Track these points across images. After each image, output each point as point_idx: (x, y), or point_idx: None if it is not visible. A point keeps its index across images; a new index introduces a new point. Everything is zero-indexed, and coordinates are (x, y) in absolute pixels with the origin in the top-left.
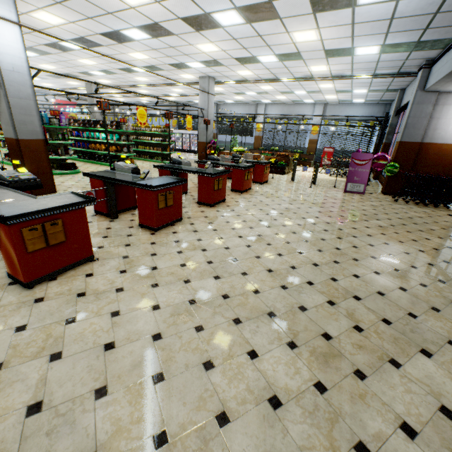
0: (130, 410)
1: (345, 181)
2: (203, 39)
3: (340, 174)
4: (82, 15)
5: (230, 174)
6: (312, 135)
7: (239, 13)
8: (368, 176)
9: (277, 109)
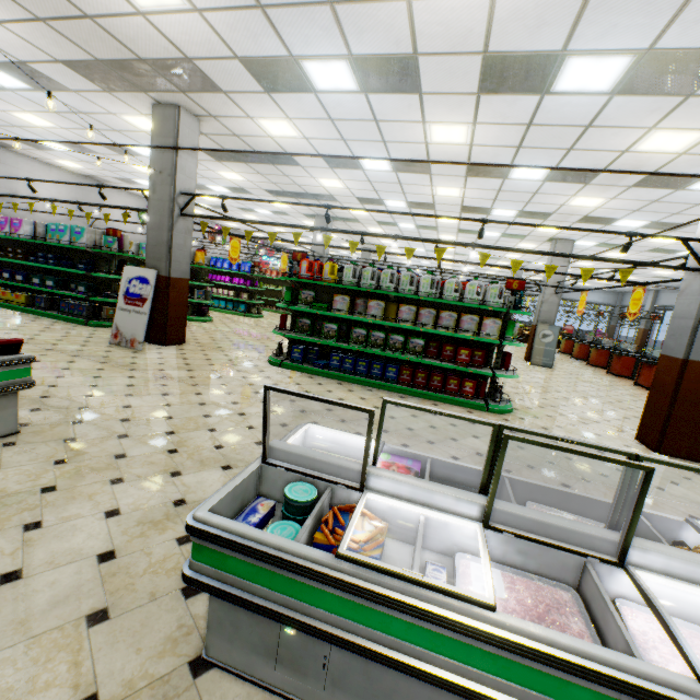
0: None
1: None
2: (596, 263)
3: None
4: None
5: (570, 350)
6: None
7: None
8: None
9: None
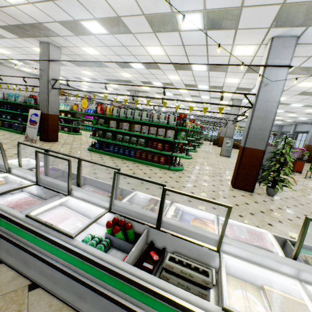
0: None
1: None
2: None
3: None
4: None
5: None
6: None
7: (284, 111)
8: (299, 155)
9: None
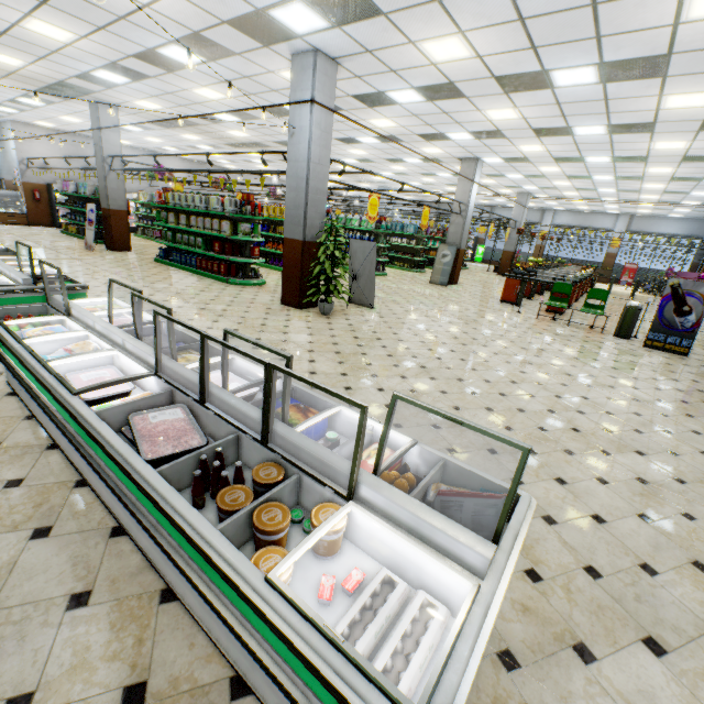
0: (643, 335)
1: (659, 298)
2: (566, 181)
3: (652, 292)
4: (494, 170)
5: None
6: (611, 248)
7: (613, 177)
8: None
9: (568, 216)
